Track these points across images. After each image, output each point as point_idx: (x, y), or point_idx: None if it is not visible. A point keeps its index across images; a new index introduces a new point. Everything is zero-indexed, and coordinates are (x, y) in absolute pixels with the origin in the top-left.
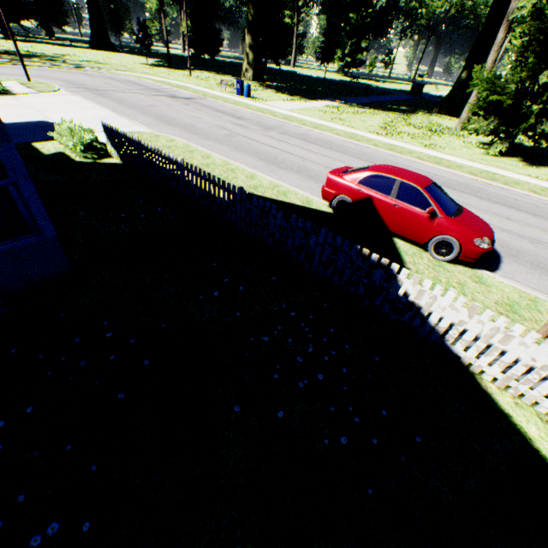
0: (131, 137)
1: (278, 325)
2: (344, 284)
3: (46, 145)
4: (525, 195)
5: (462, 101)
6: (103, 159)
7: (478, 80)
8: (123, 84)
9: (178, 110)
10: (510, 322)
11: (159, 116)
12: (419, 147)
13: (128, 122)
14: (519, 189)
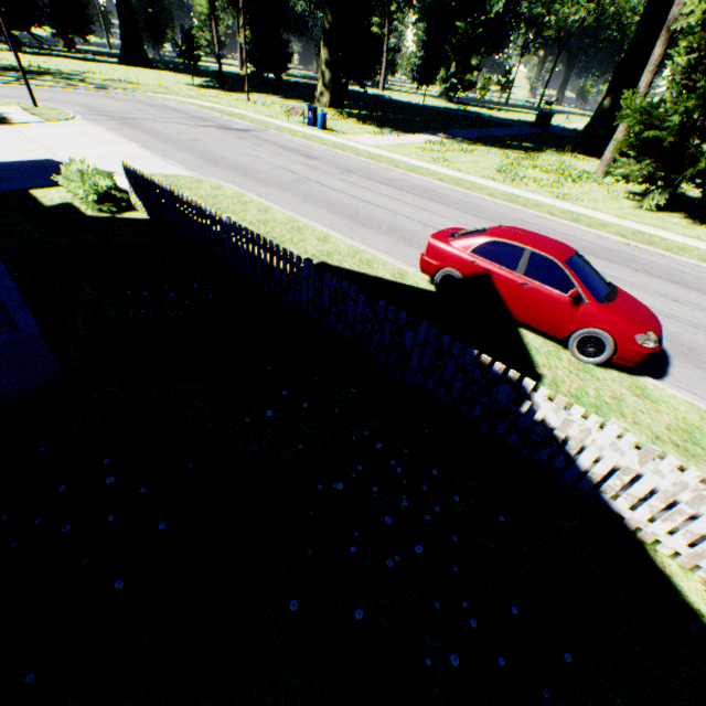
0: (160, 184)
1: (358, 464)
2: (453, 401)
3: (49, 192)
4: (694, 266)
5: (604, 136)
6: (124, 213)
7: (628, 110)
8: (160, 110)
9: (230, 145)
10: (691, 458)
11: (204, 154)
12: (549, 198)
13: (161, 161)
14: (686, 258)
